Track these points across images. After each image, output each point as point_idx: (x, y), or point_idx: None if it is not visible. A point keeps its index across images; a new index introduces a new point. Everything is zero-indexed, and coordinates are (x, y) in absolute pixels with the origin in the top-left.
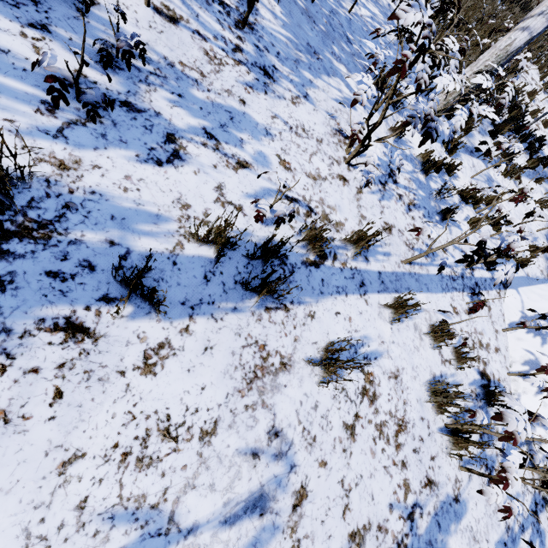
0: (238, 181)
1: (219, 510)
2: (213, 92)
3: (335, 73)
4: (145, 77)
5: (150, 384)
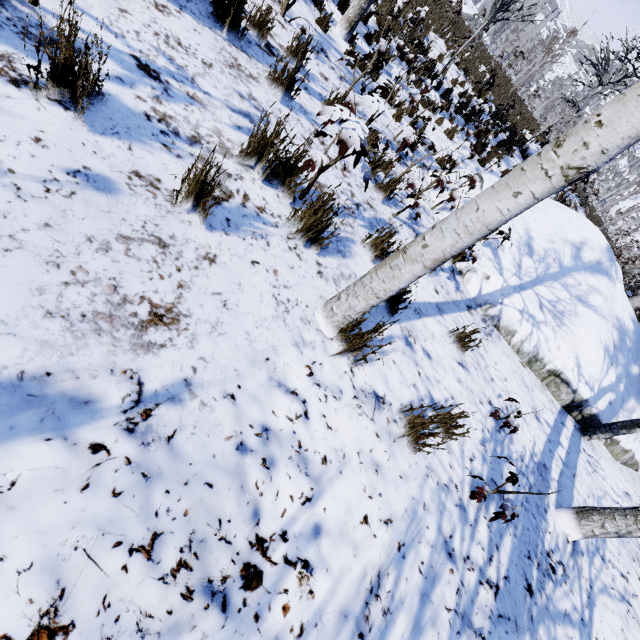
0: None
1: (223, 100)
2: None
3: None
4: None
5: (162, 17)
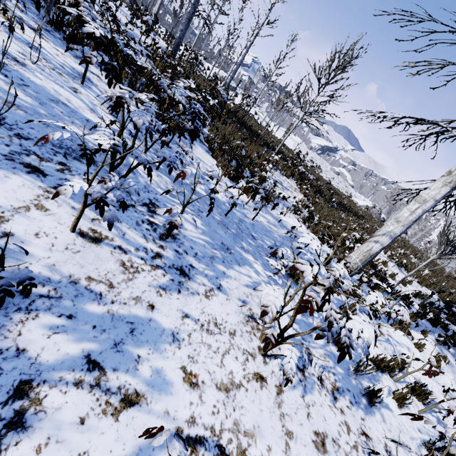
0: (114, 437)
1: None
2: (118, 303)
3: (244, 262)
4: (30, 302)
5: None
